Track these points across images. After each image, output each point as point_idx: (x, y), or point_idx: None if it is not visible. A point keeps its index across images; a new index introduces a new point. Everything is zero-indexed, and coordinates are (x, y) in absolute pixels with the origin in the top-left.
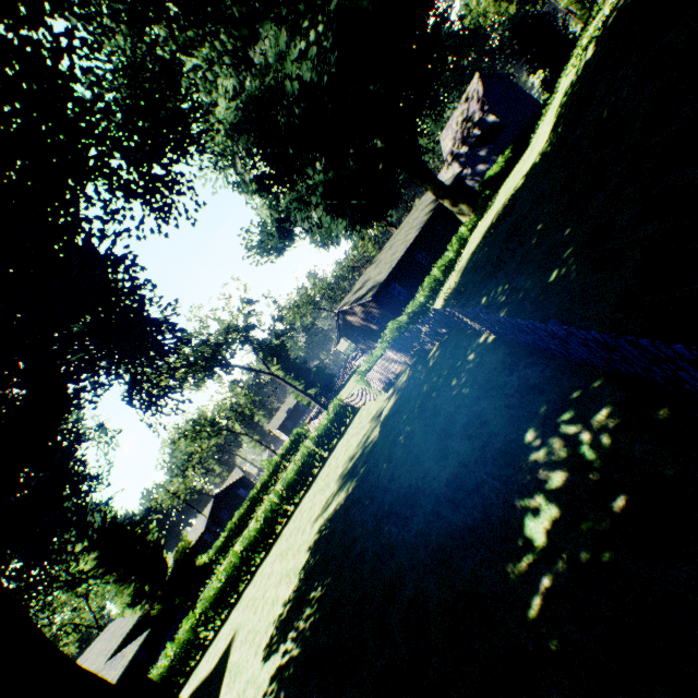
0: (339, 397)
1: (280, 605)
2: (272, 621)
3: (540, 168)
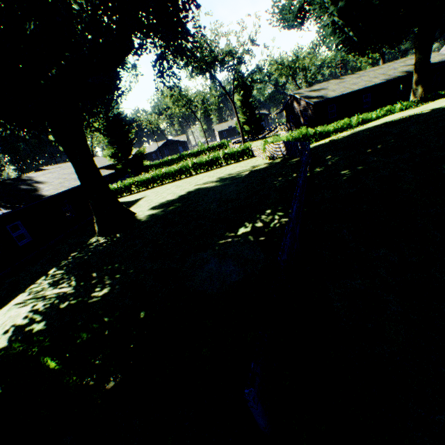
0: (251, 144)
1: (165, 200)
2: (159, 202)
3: (432, 114)
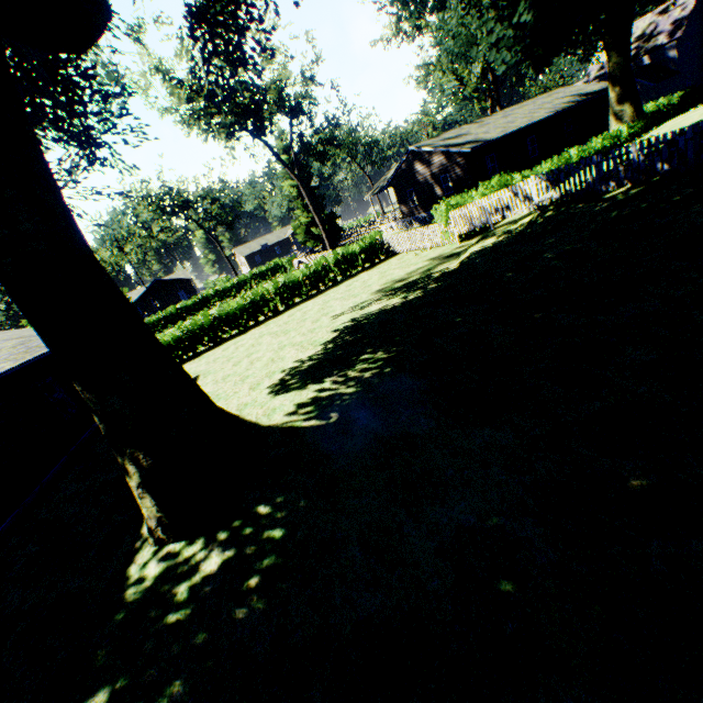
0: (380, 233)
1: (292, 362)
2: (277, 370)
3: None
